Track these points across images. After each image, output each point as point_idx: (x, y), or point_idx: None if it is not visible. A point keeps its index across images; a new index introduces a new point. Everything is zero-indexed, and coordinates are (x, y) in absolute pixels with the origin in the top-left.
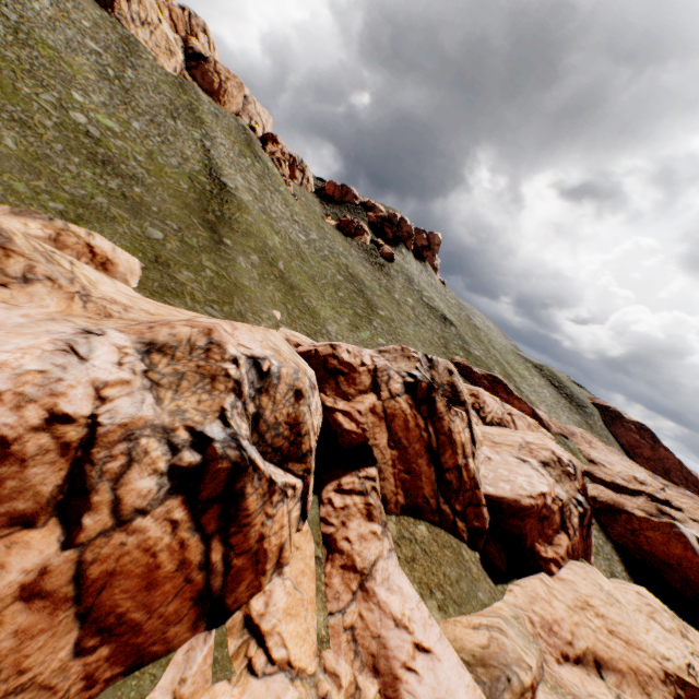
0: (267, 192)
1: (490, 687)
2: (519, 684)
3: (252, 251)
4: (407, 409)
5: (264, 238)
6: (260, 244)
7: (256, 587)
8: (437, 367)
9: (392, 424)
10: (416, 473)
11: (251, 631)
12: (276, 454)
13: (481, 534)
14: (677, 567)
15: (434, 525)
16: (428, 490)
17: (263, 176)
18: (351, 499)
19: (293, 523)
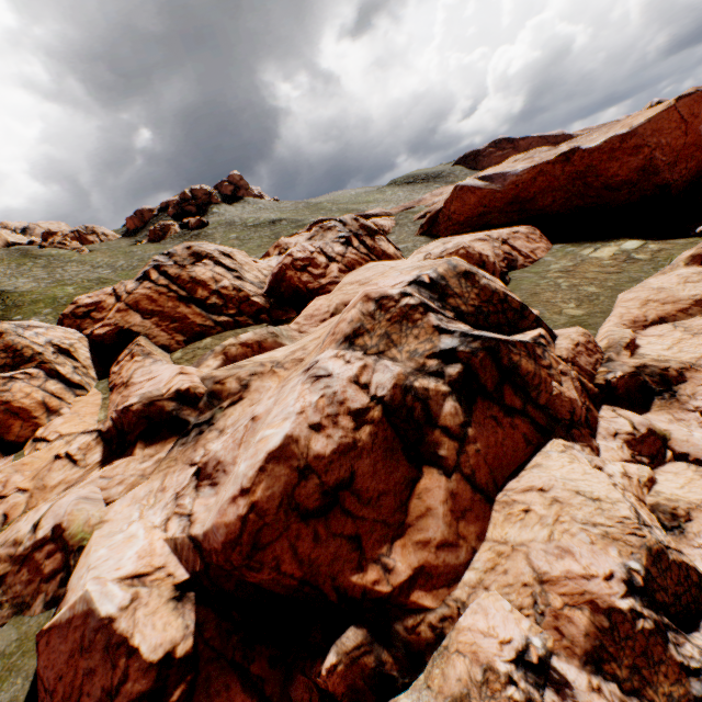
0: (57, 270)
1: (199, 361)
2: (222, 348)
3: (44, 309)
4: (148, 291)
5: (53, 295)
6: (49, 300)
7: (34, 426)
8: (177, 254)
9: (140, 307)
10: (182, 318)
11: (38, 441)
12: (6, 369)
13: (262, 312)
14: (487, 209)
15: (220, 334)
16: (200, 320)
17: (49, 263)
18: (124, 361)
19: (61, 393)
